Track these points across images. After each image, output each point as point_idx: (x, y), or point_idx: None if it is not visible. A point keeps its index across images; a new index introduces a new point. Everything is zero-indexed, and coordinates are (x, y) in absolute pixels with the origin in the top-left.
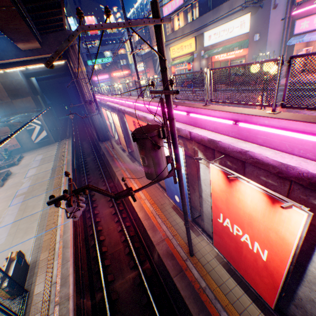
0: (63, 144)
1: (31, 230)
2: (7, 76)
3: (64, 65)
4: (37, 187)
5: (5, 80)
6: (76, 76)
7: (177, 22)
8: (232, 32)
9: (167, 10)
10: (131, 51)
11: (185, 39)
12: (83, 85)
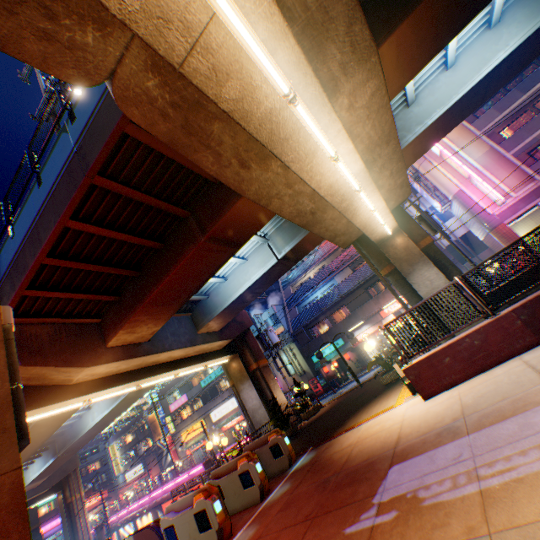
0: None
1: None
2: None
3: None
4: None
5: None
6: (69, 506)
7: (185, 411)
8: (229, 408)
9: (174, 406)
10: (118, 456)
11: (196, 421)
12: (79, 514)
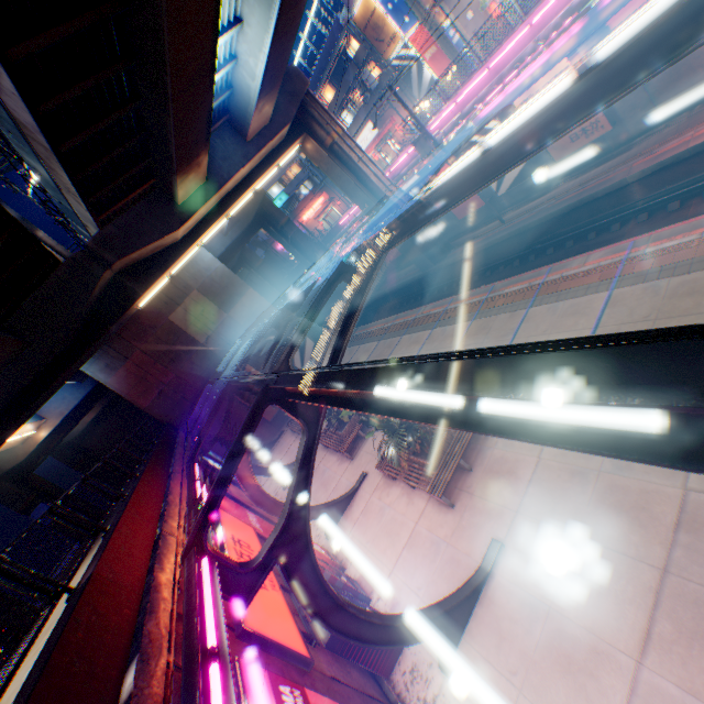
0: (359, 337)
1: (696, 283)
2: (200, 273)
3: (256, 212)
4: (478, 337)
5: (200, 281)
6: (332, 155)
7: None
8: None
9: None
10: None
11: None
12: (357, 159)
